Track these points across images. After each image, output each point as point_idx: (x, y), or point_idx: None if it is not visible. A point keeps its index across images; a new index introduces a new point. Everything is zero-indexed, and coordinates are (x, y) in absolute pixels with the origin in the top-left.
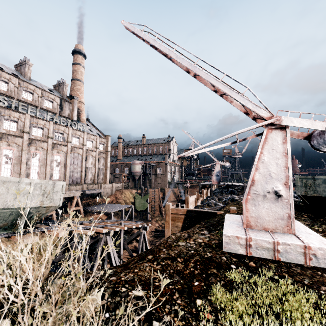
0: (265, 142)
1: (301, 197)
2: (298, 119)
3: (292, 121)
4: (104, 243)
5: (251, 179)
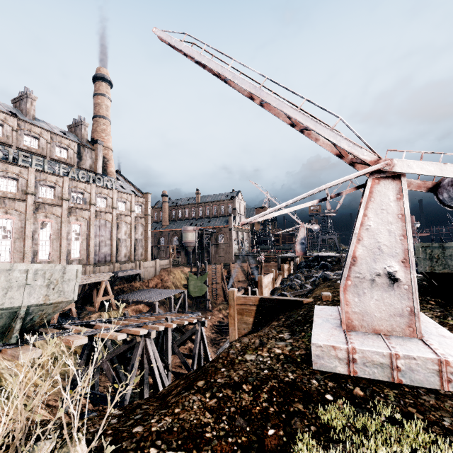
0: (370, 199)
1: (425, 275)
2: (419, 163)
3: (409, 166)
4: (142, 350)
5: (351, 256)
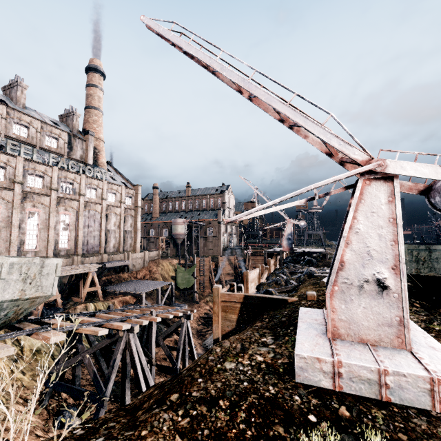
0: (360, 200)
1: (410, 278)
2: (413, 165)
3: (403, 168)
4: (125, 344)
5: (339, 260)
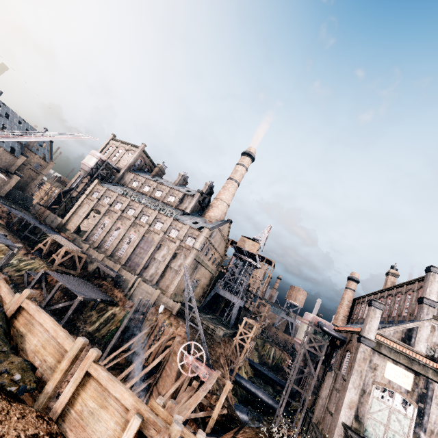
0: None
1: None
2: None
3: None
4: None
5: None
